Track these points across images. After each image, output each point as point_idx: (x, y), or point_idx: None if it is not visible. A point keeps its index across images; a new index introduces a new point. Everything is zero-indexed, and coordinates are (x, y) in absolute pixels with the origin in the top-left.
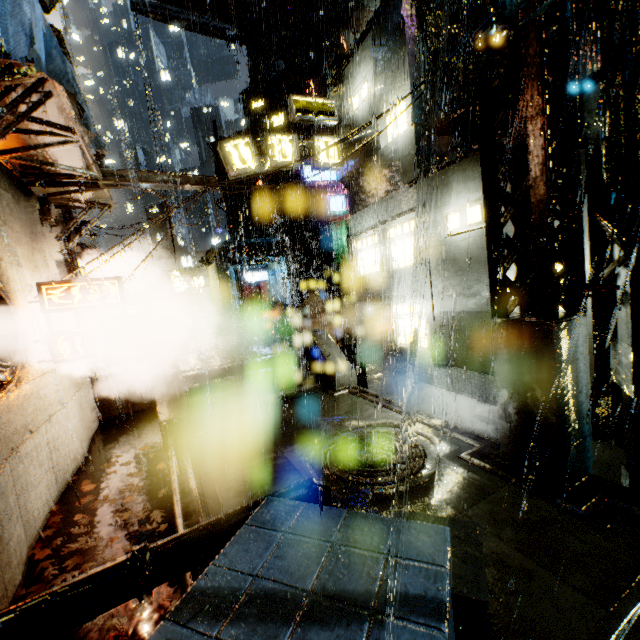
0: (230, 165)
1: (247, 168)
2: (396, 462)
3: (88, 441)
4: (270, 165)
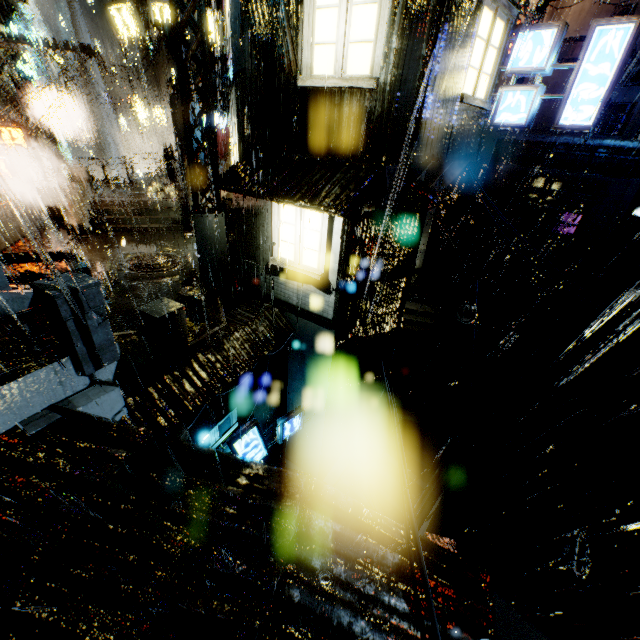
0: (115, 30)
1: (131, 35)
2: (155, 266)
3: (34, 228)
4: (153, 33)
